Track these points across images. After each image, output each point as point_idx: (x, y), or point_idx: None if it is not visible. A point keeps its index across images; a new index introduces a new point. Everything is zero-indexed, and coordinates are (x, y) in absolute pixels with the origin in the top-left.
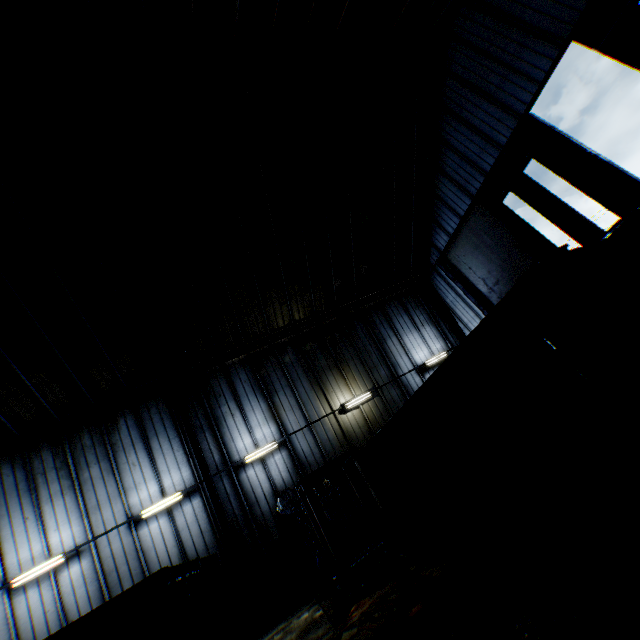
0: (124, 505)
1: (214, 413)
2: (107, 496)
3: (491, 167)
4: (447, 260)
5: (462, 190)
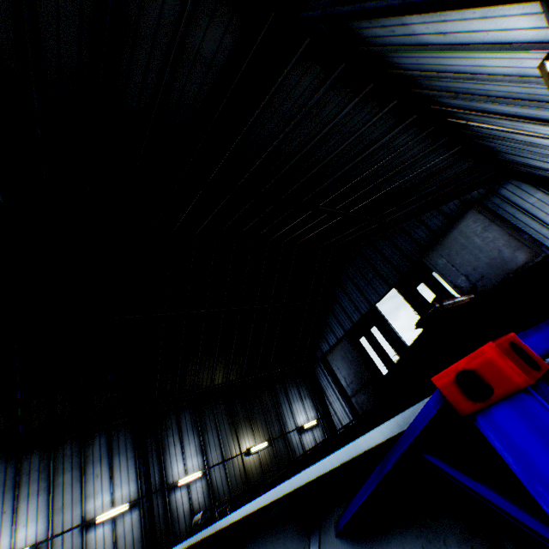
0: (82, 509)
1: (163, 441)
2: (71, 500)
3: (356, 321)
4: (326, 359)
5: (340, 325)
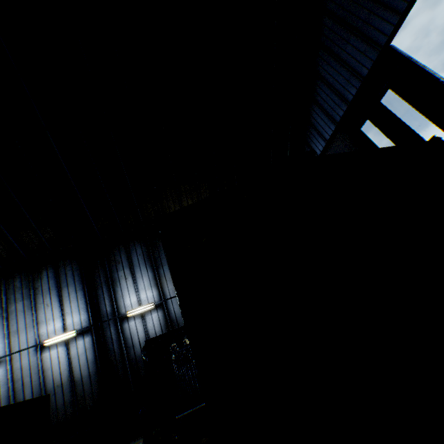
0: (36, 333)
1: (112, 275)
2: (25, 325)
3: (353, 97)
4: None
5: (329, 117)
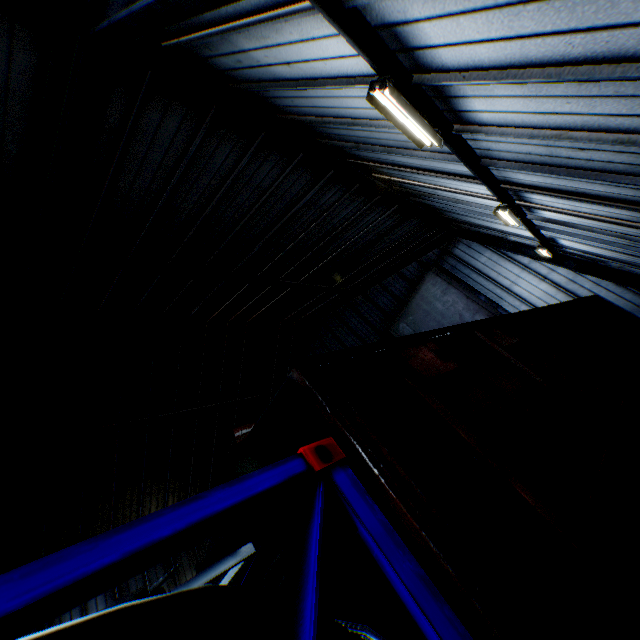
0: None
1: None
2: None
3: None
4: None
5: None
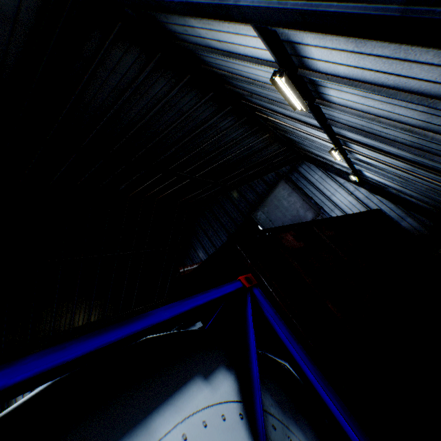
0: None
1: None
2: None
3: None
4: None
5: None
